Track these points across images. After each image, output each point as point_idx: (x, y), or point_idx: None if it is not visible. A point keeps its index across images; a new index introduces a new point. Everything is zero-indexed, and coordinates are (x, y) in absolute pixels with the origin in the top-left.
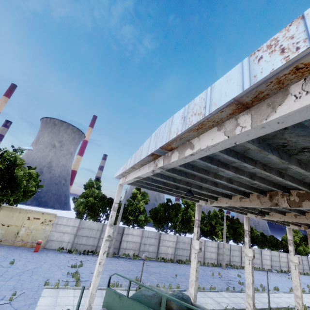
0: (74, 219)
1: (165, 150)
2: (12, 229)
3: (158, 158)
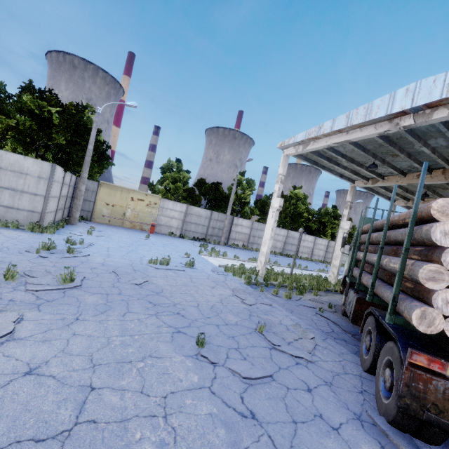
0: (180, 203)
1: (425, 108)
2: (118, 209)
3: (399, 117)
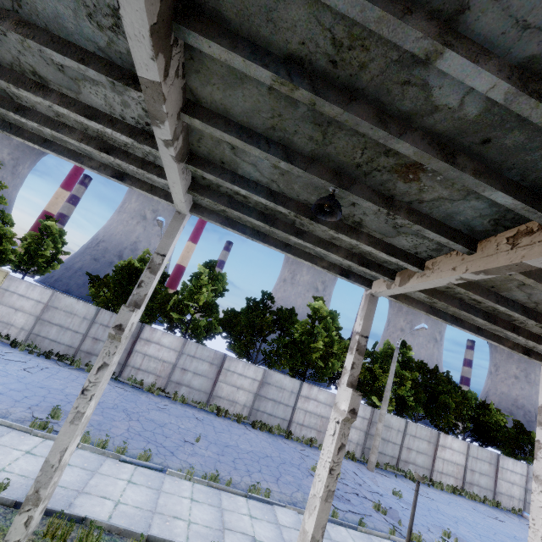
0: (42, 287)
1: None
2: None
3: None
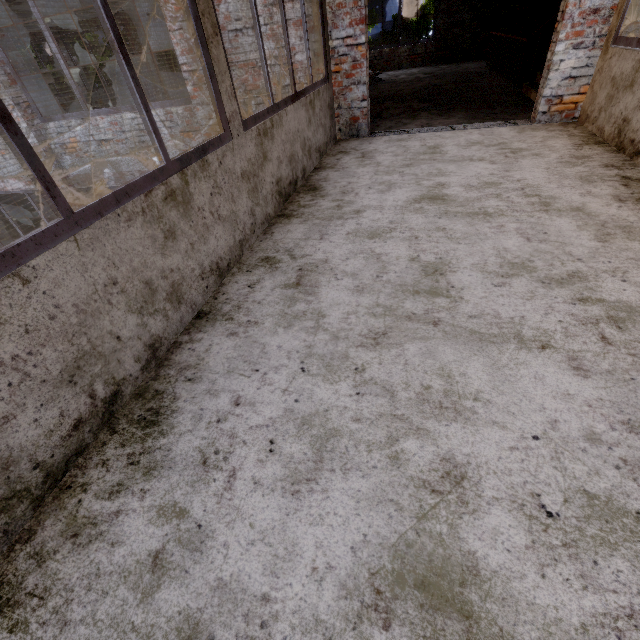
0: None
1: None
2: None
3: None
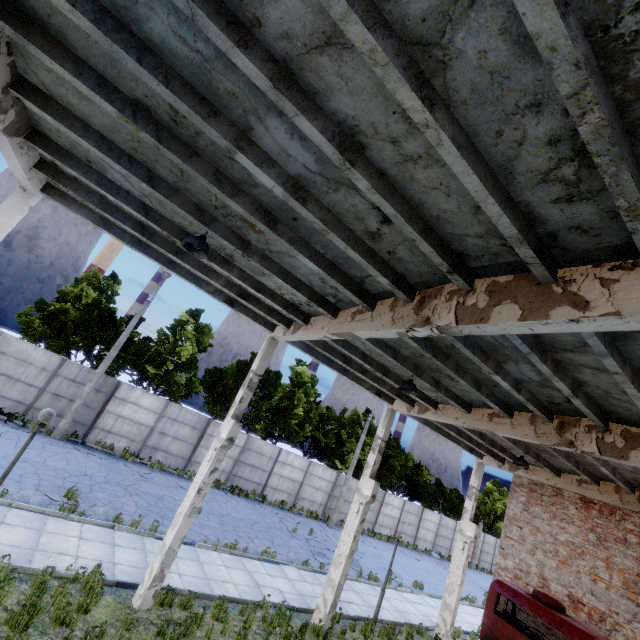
0: None
1: None
2: None
3: None
